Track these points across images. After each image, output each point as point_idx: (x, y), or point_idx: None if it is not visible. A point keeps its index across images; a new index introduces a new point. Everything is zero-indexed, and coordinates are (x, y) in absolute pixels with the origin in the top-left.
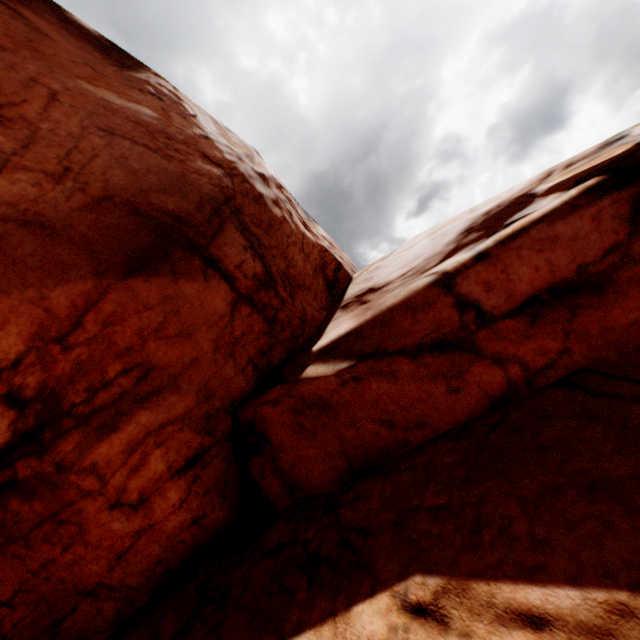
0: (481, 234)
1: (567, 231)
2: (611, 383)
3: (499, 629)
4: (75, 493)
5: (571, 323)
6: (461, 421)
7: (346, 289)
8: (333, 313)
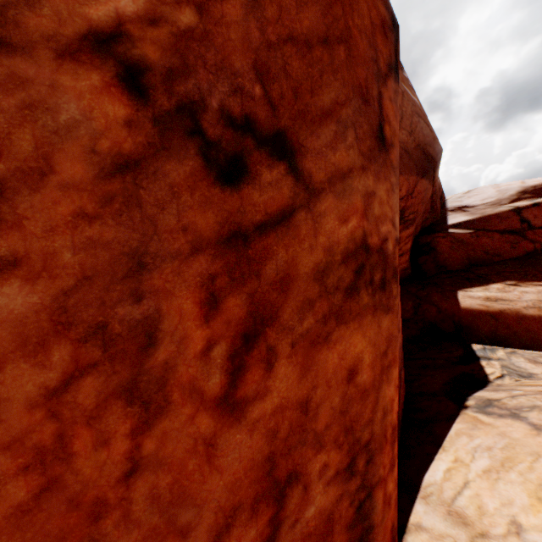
0: (532, 196)
1: None
2: None
3: (534, 286)
4: None
5: None
6: (513, 257)
7: (445, 203)
8: (445, 212)
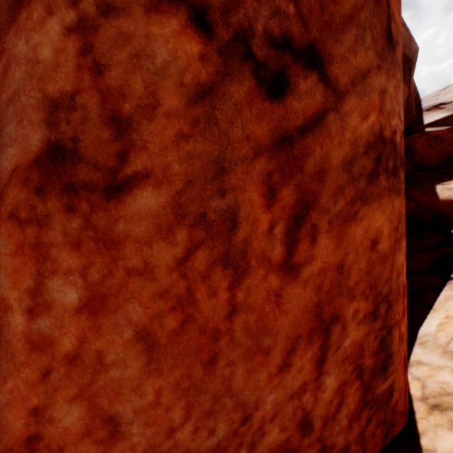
0: None
1: None
2: None
3: None
4: None
5: None
6: None
7: (420, 104)
8: (420, 113)
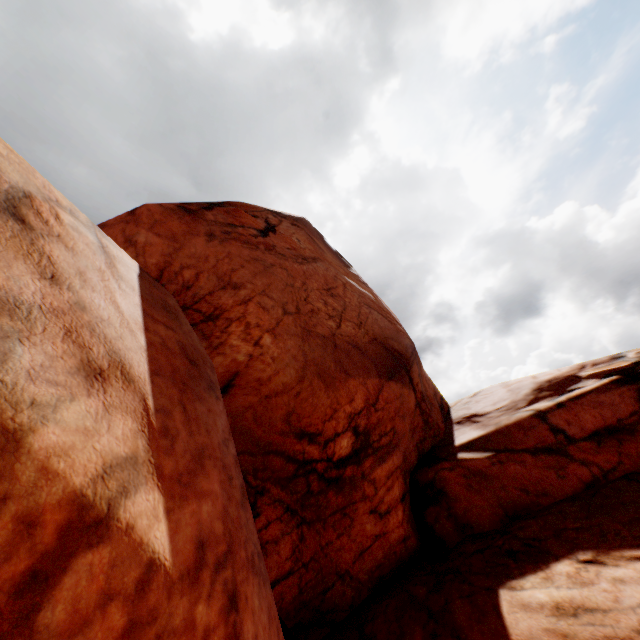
0: (551, 393)
1: (607, 400)
2: None
3: (630, 562)
4: (359, 495)
5: (620, 448)
6: (569, 494)
7: (449, 412)
8: (451, 425)
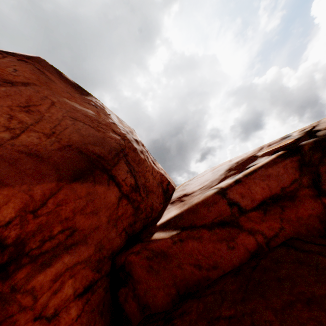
0: (236, 171)
1: (273, 172)
2: (306, 245)
3: None
4: (16, 308)
5: (282, 214)
6: (236, 265)
7: (172, 194)
8: (166, 206)
